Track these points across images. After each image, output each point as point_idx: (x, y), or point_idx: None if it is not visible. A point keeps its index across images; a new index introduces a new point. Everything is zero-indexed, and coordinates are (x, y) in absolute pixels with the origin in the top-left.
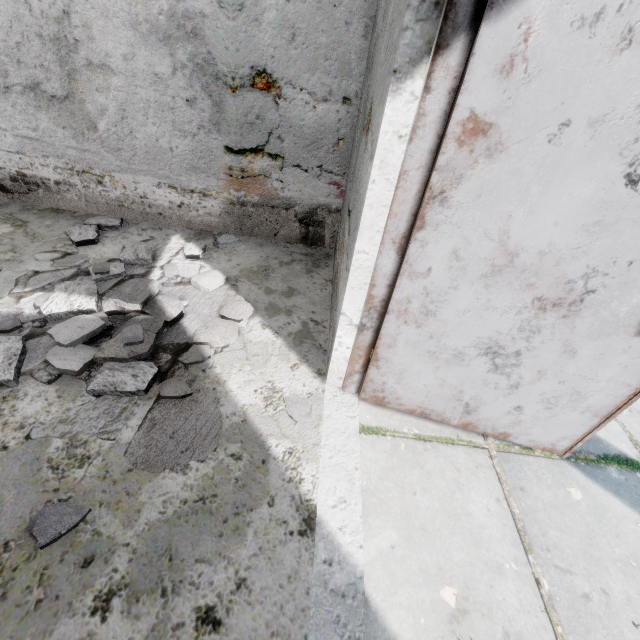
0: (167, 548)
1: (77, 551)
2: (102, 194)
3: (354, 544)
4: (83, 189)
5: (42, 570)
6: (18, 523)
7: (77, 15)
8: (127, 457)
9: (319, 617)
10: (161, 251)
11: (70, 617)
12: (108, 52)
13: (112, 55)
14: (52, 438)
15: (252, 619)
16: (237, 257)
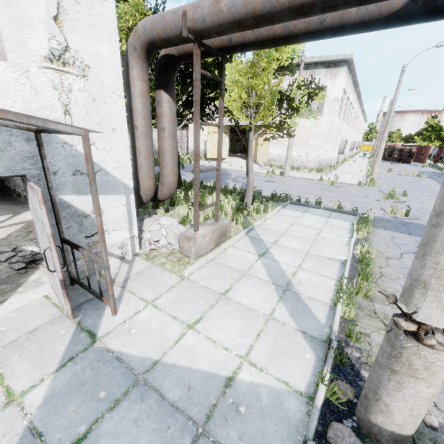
0: None
1: None
2: None
3: (1, 309)
4: None
5: None
6: None
7: None
8: None
9: None
10: None
11: None
12: None
13: None
14: None
15: None
16: None
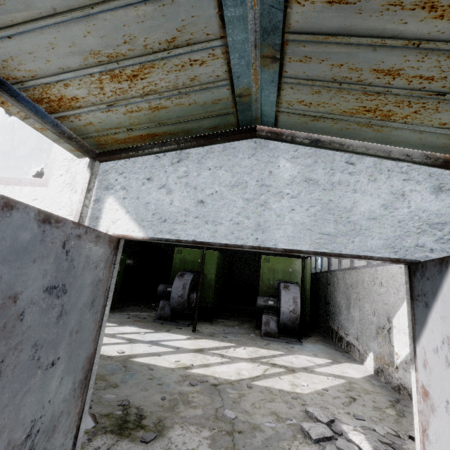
0: None
1: None
2: None
3: None
4: None
5: None
6: None
7: None
8: None
9: None
10: None
11: None
12: None
13: None
14: None
15: None
16: None
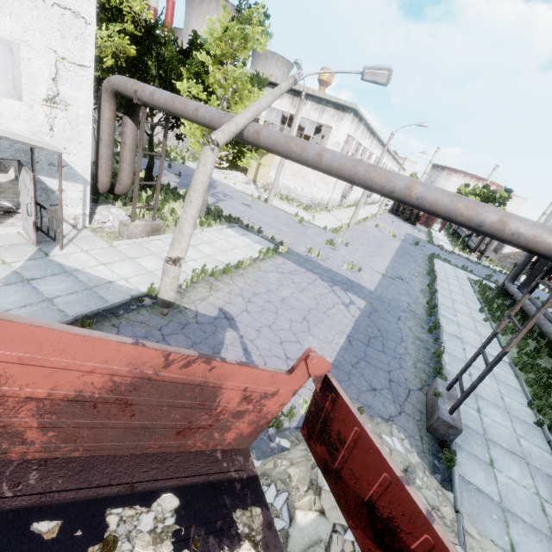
0: None
1: None
2: None
3: None
4: None
5: None
6: None
7: None
8: None
9: None
10: None
11: None
12: None
13: None
14: None
15: None
16: None
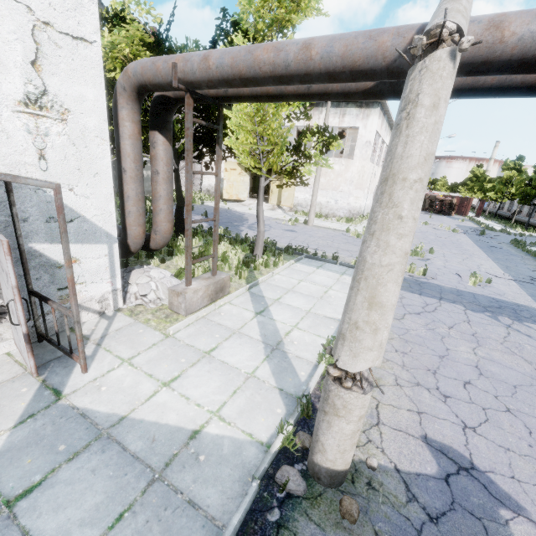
0: None
1: None
2: None
3: None
4: None
5: None
6: None
7: None
8: None
9: None
10: None
11: None
12: None
13: None
14: None
15: None
16: None
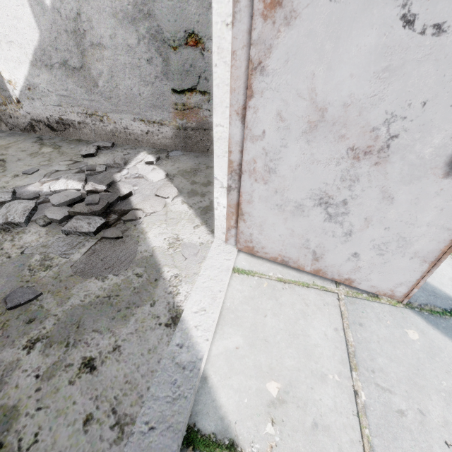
0: (78, 320)
1: (27, 314)
2: (103, 128)
3: (203, 337)
4: (93, 126)
5: (5, 321)
6: (2, 295)
7: (84, 14)
8: (72, 268)
9: (162, 378)
10: (131, 160)
11: (11, 348)
12: (101, 35)
13: (104, 37)
14: (35, 254)
15: (116, 370)
16: (179, 163)
